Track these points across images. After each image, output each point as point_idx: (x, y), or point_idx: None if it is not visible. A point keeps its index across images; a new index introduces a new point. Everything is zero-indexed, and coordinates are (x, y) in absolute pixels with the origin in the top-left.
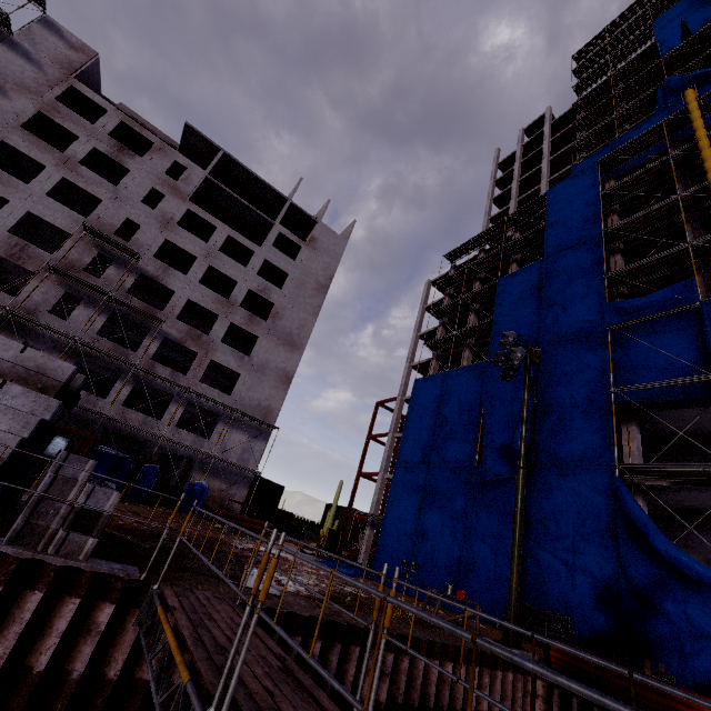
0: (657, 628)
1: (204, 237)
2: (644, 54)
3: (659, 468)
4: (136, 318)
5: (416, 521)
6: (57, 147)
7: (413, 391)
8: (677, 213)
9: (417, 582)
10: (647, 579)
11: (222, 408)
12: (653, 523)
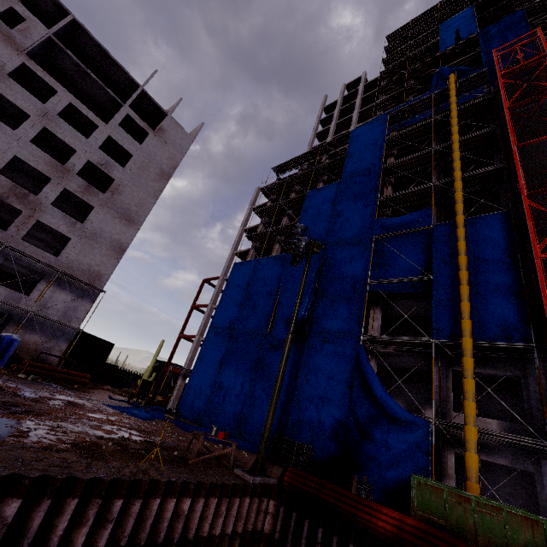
0: (367, 451)
1: (45, 99)
2: (431, 48)
3: (388, 339)
4: None
5: (216, 374)
6: None
7: (232, 272)
8: (430, 162)
9: (209, 422)
10: (366, 417)
11: (46, 267)
12: (377, 378)
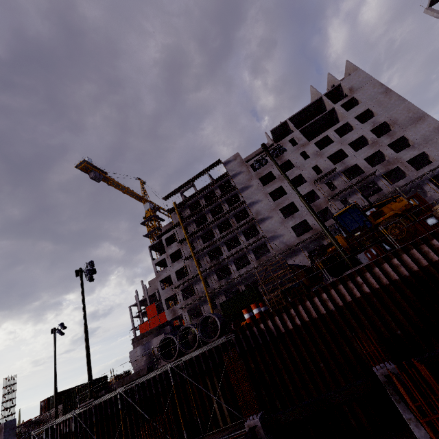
0: None
1: (322, 146)
2: None
3: None
4: (364, 183)
5: None
6: (264, 184)
7: None
8: None
9: None
10: None
11: None
12: None
